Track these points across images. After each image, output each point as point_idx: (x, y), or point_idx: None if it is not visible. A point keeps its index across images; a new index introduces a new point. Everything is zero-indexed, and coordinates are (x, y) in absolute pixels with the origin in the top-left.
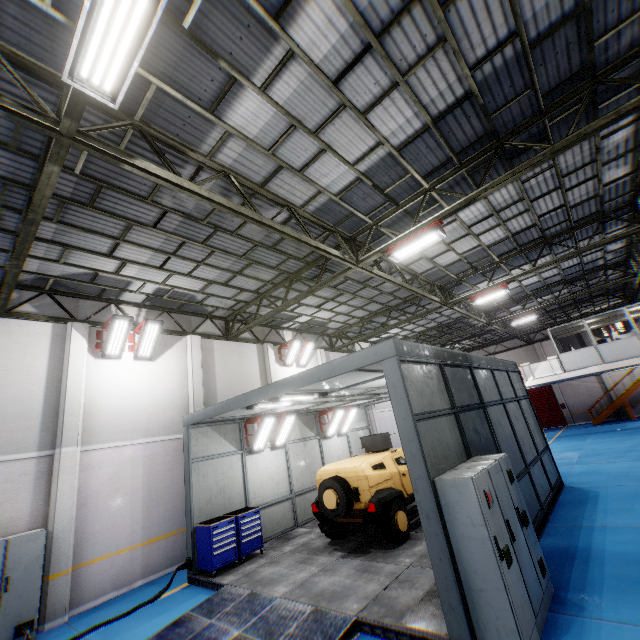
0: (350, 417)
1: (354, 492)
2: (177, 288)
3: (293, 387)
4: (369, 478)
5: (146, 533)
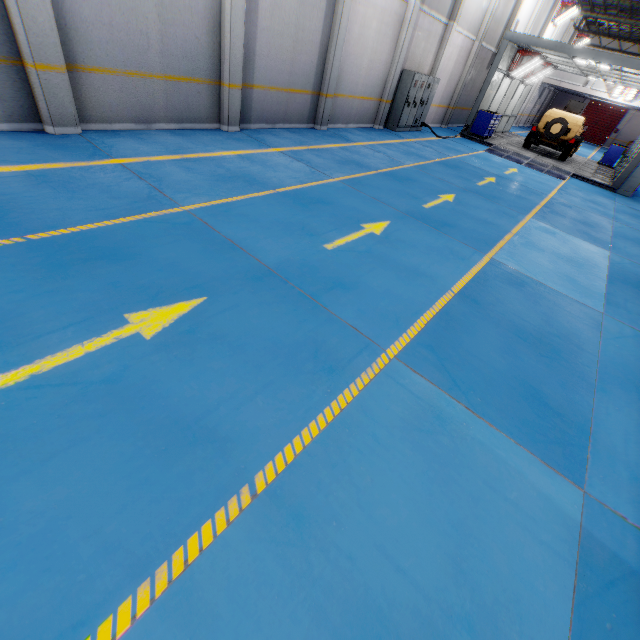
0: (544, 74)
1: (568, 131)
2: None
3: (626, 66)
4: (580, 127)
5: (440, 100)
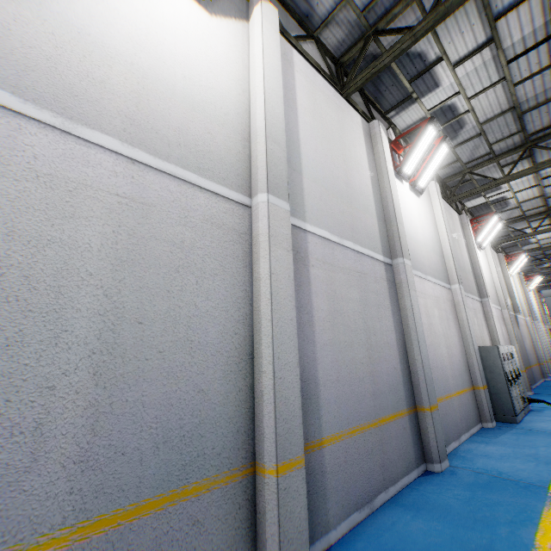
0: None
1: None
2: (515, 198)
3: None
4: None
5: None
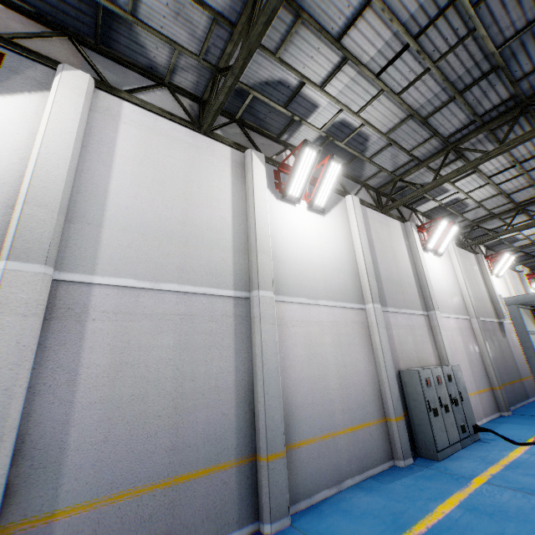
0: None
1: None
2: (470, 198)
3: None
4: None
5: (475, 385)
